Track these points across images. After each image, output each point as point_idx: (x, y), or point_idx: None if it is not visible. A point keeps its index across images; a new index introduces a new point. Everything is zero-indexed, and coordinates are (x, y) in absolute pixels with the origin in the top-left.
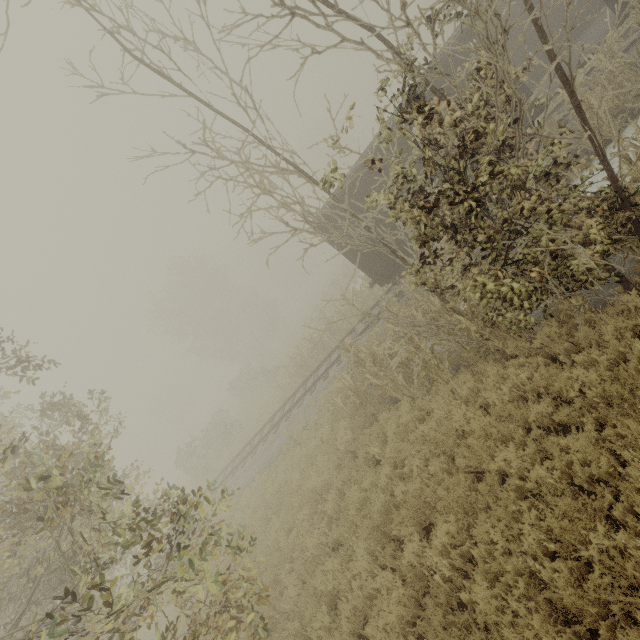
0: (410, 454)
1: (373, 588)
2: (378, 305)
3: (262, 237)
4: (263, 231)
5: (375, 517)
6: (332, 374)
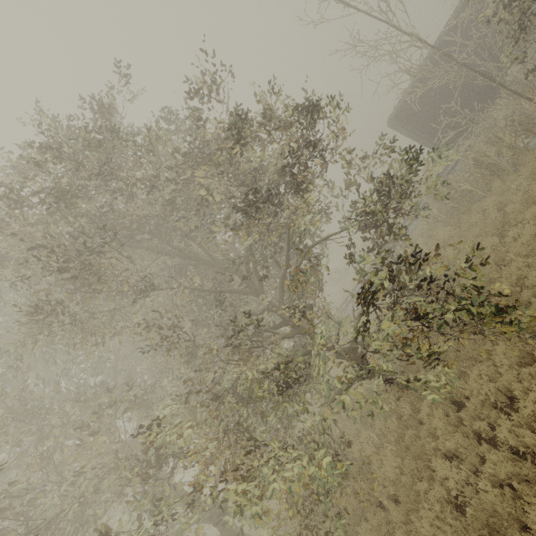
0: (510, 199)
1: (504, 250)
2: (442, 175)
3: (393, 88)
4: (394, 84)
5: (495, 222)
6: (413, 227)
